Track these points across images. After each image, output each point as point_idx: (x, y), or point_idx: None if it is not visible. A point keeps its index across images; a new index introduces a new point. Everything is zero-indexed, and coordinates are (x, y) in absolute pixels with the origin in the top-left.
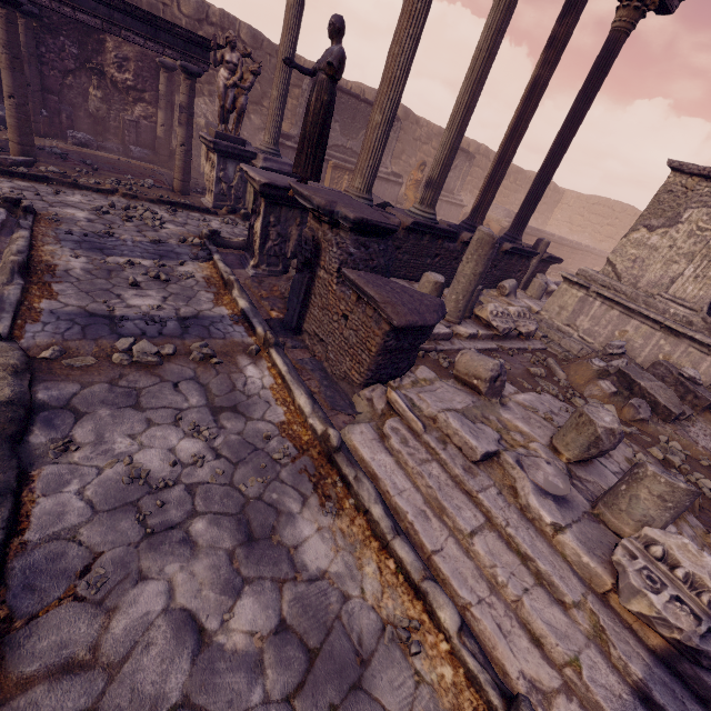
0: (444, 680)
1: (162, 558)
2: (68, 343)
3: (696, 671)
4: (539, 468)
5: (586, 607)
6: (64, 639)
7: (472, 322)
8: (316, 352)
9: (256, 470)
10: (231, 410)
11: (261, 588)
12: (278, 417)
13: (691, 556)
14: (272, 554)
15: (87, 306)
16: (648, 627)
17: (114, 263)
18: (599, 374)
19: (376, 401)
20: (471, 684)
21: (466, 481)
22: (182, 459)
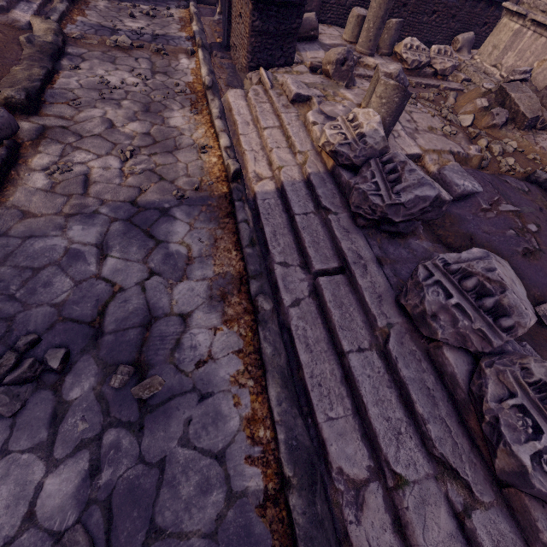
0: (212, 162)
1: (105, 105)
2: (87, 35)
3: (339, 170)
4: (333, 106)
5: (306, 154)
6: (62, 112)
7: (389, 59)
8: (234, 60)
9: (163, 94)
10: (163, 74)
11: (144, 123)
12: (188, 80)
13: (367, 116)
14: (155, 117)
15: (101, 22)
16: (330, 158)
17: (124, 6)
18: (483, 96)
19: (253, 78)
20: (223, 164)
21: (278, 109)
22: (128, 83)
